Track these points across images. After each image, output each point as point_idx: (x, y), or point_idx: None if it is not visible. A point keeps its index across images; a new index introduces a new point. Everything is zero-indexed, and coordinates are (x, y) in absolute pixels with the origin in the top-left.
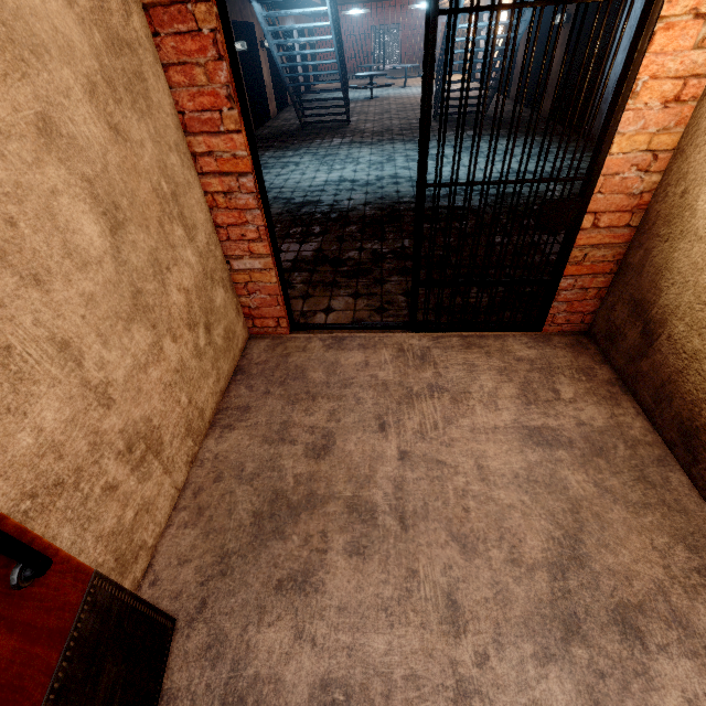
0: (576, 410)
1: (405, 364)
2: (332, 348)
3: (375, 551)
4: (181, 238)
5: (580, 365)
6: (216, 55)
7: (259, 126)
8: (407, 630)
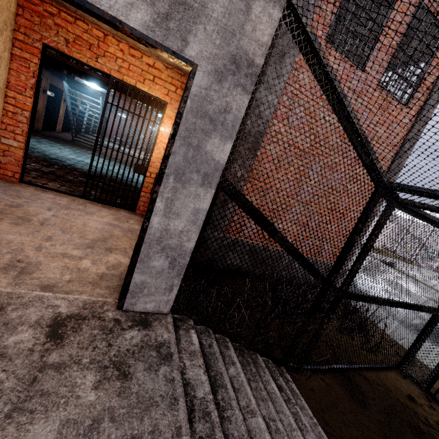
0: (131, 225)
1: (72, 203)
2: (39, 191)
3: (25, 225)
4: None
5: (142, 220)
6: (32, 76)
7: (46, 130)
8: (27, 237)
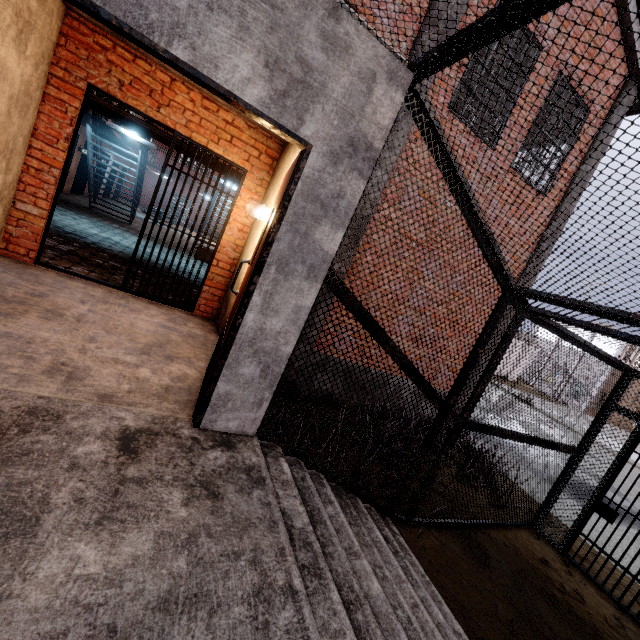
0: (191, 329)
1: (110, 295)
2: (64, 277)
3: (58, 321)
4: (3, 168)
5: (203, 323)
6: (70, 124)
7: None
8: (64, 336)
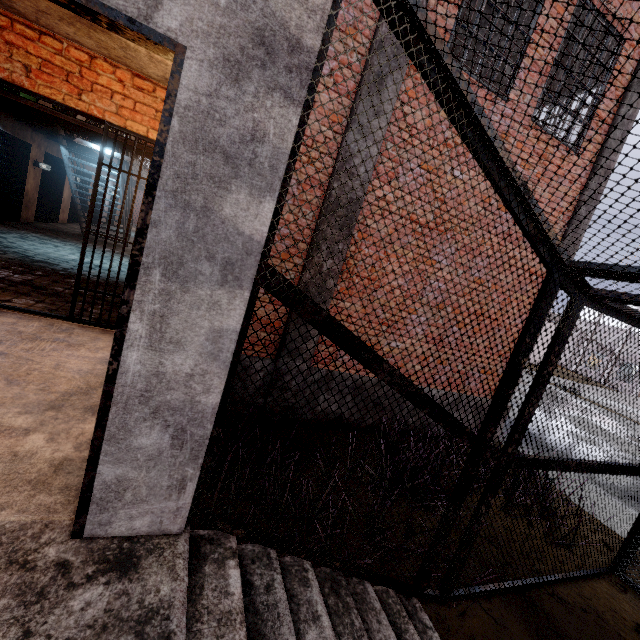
0: None
1: (48, 329)
2: None
3: None
4: None
5: None
6: None
7: (41, 221)
8: None
